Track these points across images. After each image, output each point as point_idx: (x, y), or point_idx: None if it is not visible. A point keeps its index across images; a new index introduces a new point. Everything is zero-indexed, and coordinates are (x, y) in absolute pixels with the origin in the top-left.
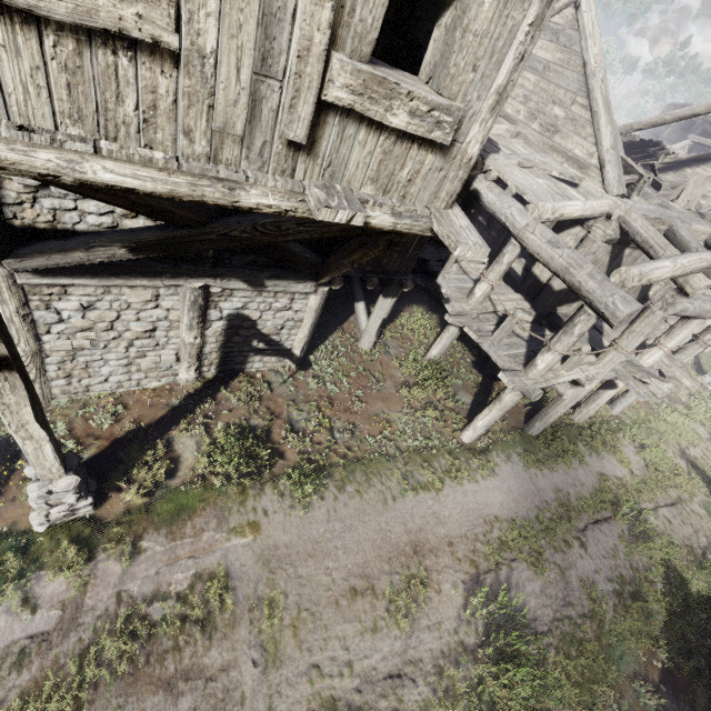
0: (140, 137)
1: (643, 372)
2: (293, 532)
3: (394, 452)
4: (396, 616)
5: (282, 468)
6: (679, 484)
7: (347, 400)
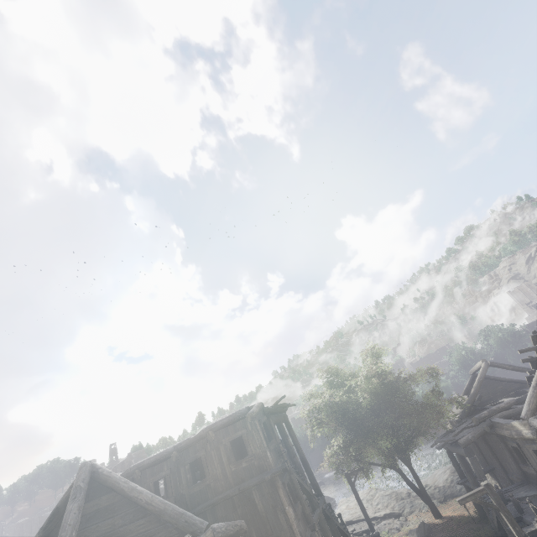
0: None
1: None
2: None
3: None
4: None
5: None
6: None
7: None
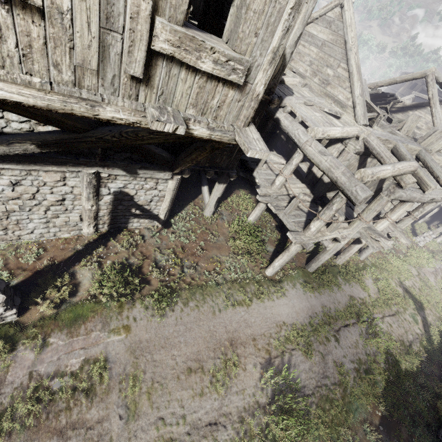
0: (22, 66)
1: (376, 234)
2: (152, 332)
3: (222, 281)
4: (216, 385)
5: (148, 290)
6: (398, 303)
7: (193, 248)
